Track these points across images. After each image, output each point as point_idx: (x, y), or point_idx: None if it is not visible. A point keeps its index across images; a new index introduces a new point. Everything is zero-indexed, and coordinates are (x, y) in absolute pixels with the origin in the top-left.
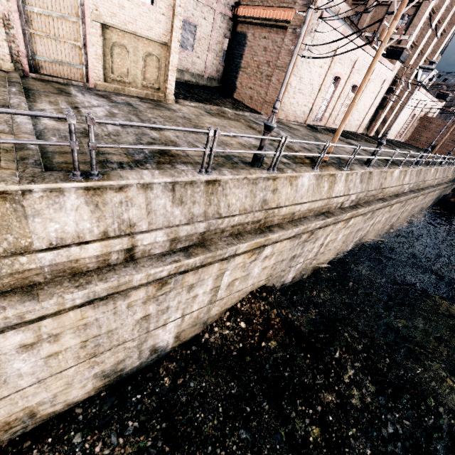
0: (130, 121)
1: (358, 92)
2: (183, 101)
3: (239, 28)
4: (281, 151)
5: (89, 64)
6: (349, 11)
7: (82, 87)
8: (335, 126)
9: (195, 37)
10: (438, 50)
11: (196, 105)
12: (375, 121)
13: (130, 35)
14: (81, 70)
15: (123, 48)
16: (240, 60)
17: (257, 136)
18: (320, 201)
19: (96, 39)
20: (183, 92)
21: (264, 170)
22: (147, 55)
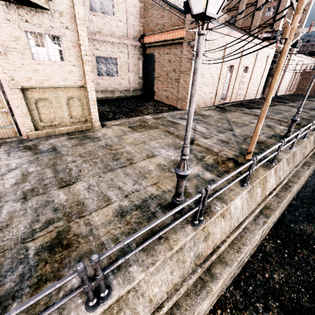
0: (41, 181)
1: (270, 91)
2: (109, 122)
3: (148, 51)
4: (204, 202)
5: (18, 122)
6: (226, 16)
7: (15, 142)
8: (237, 99)
9: (117, 66)
10: (303, 23)
11: (121, 122)
12: (267, 86)
13: (49, 89)
14: (12, 128)
15: (46, 100)
16: (153, 73)
17: (165, 215)
18: (257, 210)
19: (19, 101)
20: (113, 108)
21: (187, 225)
22: (69, 99)
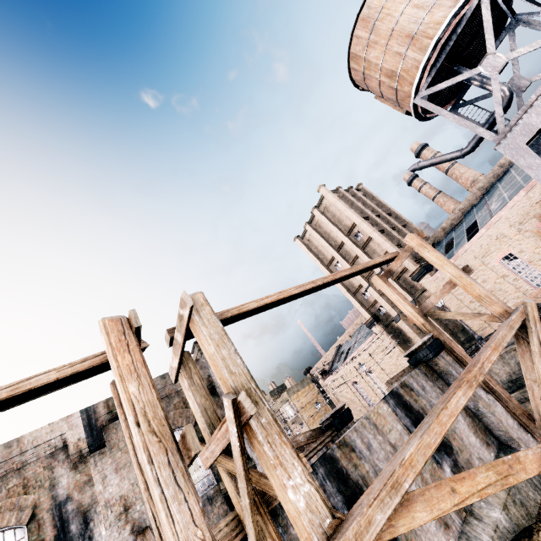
0: None
1: None
2: None
3: None
4: None
5: None
6: None
7: None
8: None
9: None
10: None
11: None
12: None
13: None
14: None
15: None
16: None
17: None
18: None
19: None
20: None
21: None
22: None
